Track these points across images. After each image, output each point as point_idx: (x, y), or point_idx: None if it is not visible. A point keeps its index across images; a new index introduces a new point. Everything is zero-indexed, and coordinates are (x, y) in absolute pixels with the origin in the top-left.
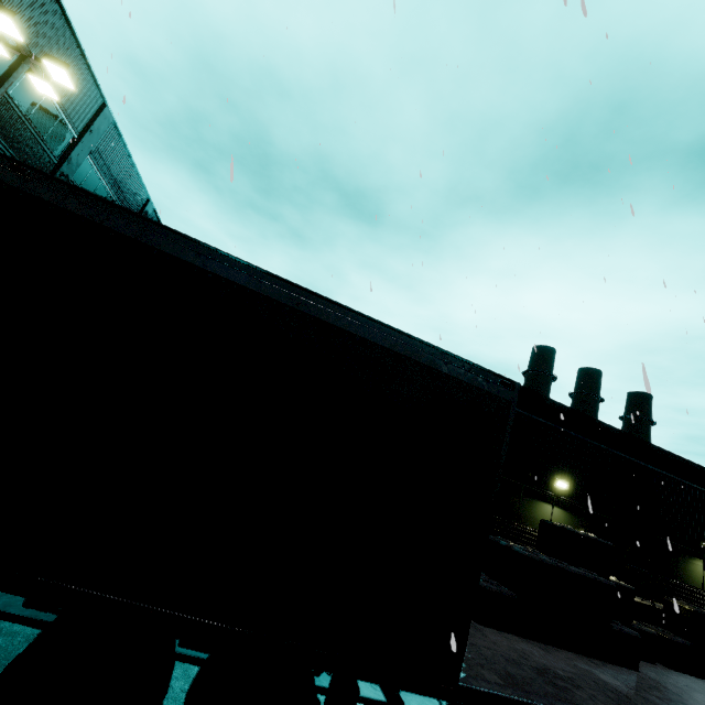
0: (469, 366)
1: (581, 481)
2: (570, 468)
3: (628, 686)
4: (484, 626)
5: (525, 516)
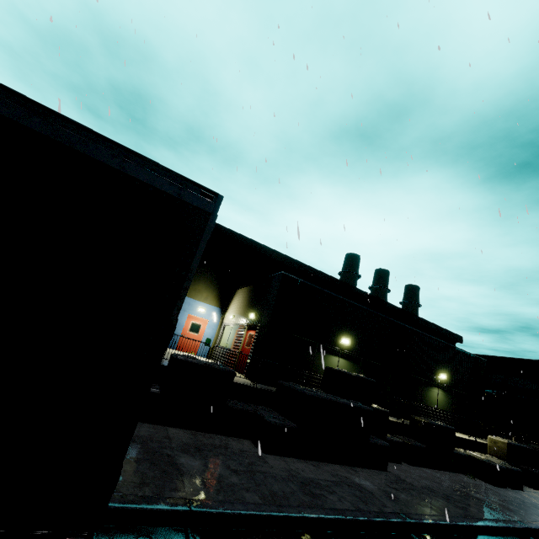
0: (162, 171)
1: (359, 338)
2: (352, 329)
3: (375, 484)
4: (269, 454)
5: (319, 366)
